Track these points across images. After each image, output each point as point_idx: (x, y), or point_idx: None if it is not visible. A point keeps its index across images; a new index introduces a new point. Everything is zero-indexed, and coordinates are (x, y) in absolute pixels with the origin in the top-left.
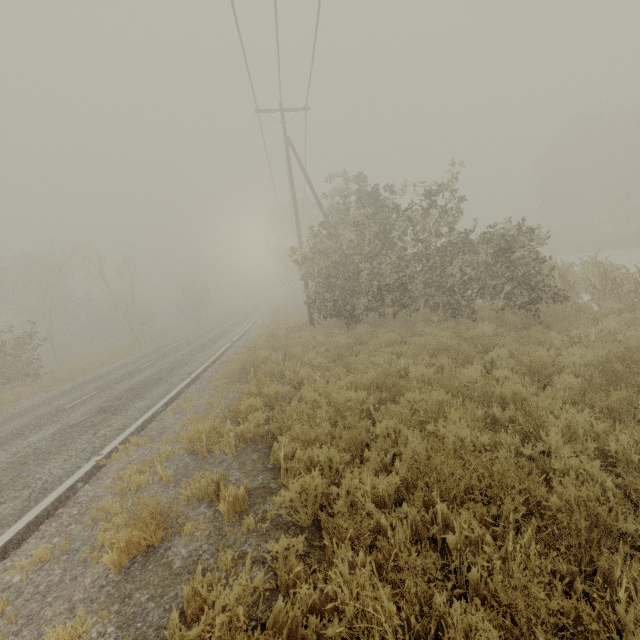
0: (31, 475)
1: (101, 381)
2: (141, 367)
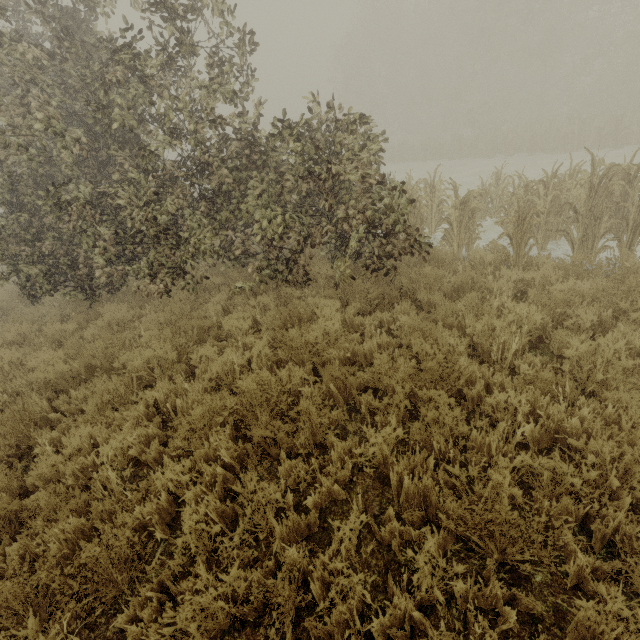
0: None
1: None
2: None
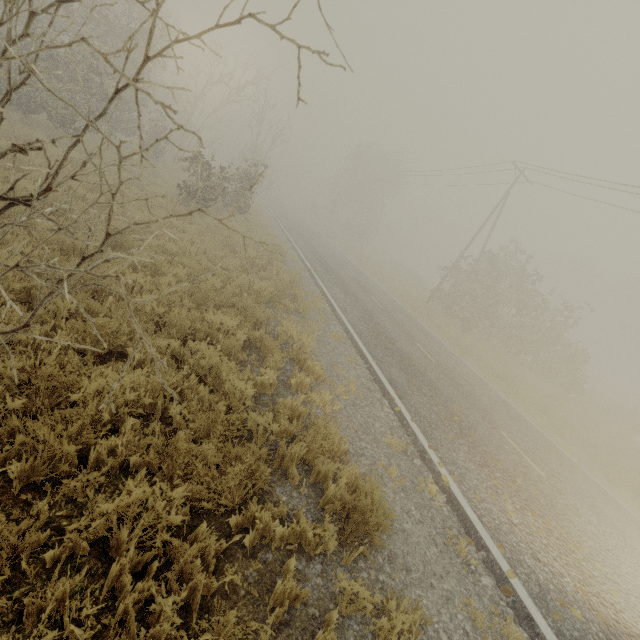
0: (474, 376)
1: (346, 278)
2: (352, 276)
